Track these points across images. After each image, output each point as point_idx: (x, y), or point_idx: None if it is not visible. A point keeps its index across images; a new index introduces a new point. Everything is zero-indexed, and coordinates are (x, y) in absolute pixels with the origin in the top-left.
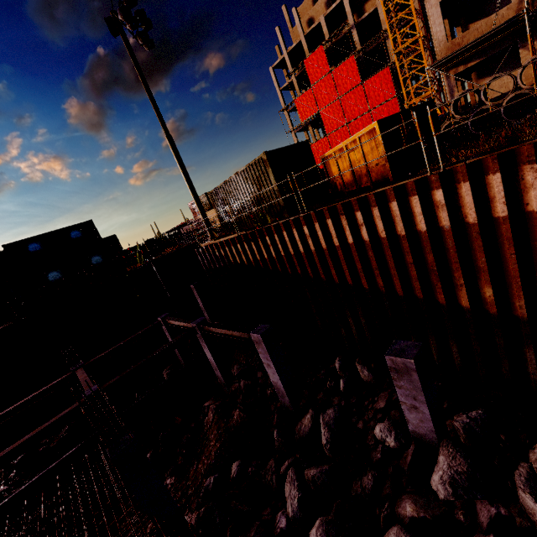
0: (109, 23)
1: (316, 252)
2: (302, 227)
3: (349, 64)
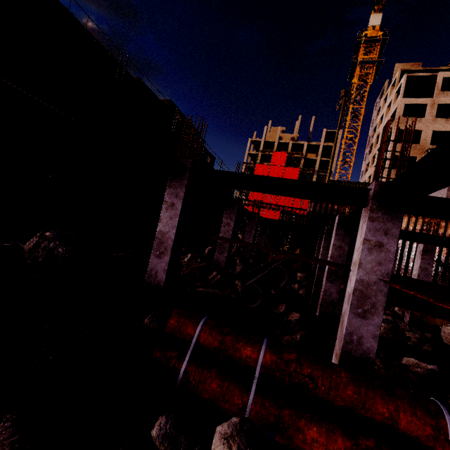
0: (344, 92)
1: (413, 229)
2: (410, 218)
3: (295, 170)
